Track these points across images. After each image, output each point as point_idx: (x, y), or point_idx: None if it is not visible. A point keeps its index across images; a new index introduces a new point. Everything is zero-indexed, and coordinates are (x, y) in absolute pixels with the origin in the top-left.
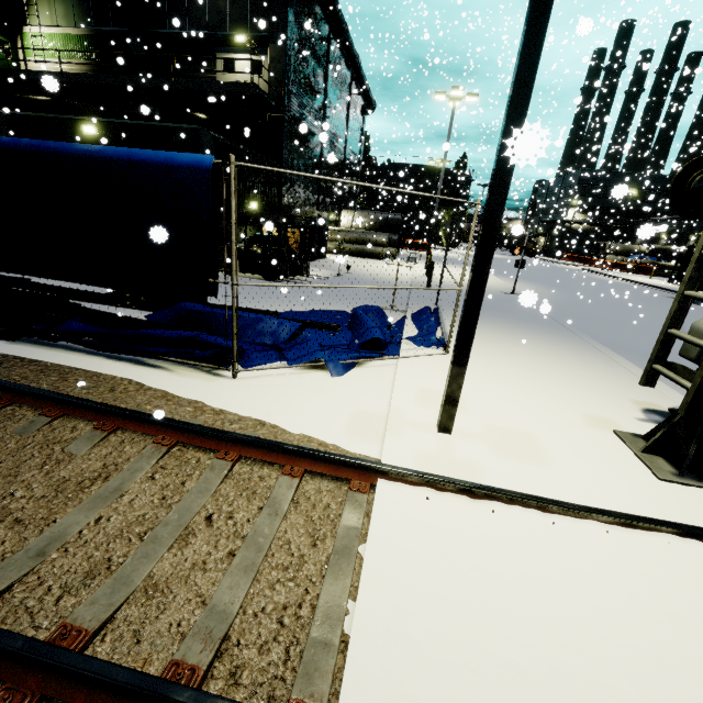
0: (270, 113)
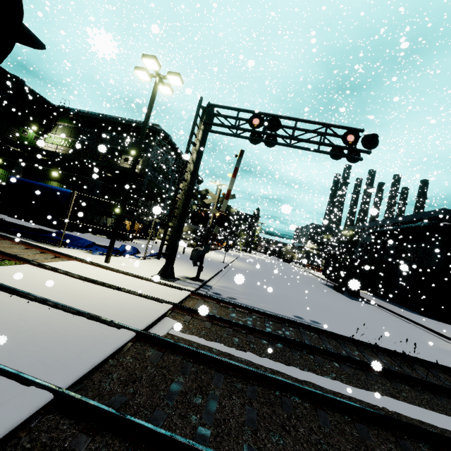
0: (138, 178)
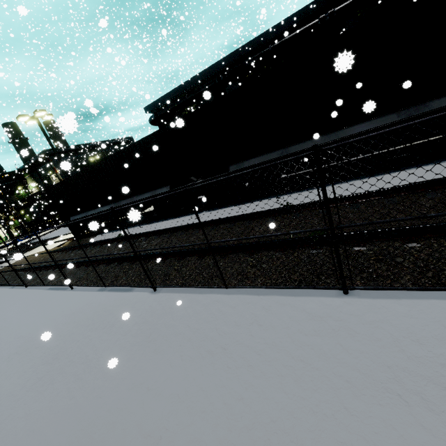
0: None
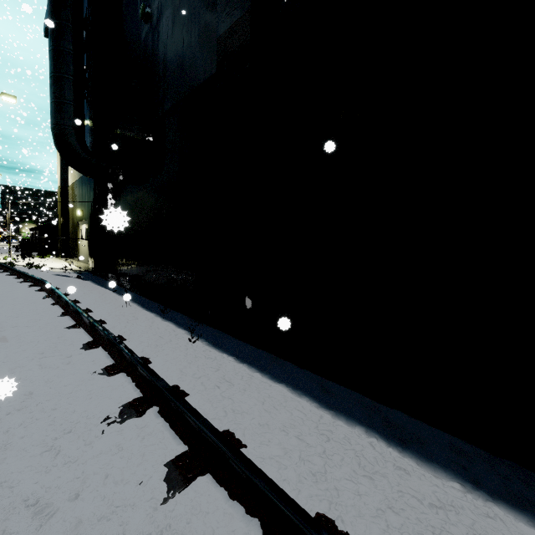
0: None
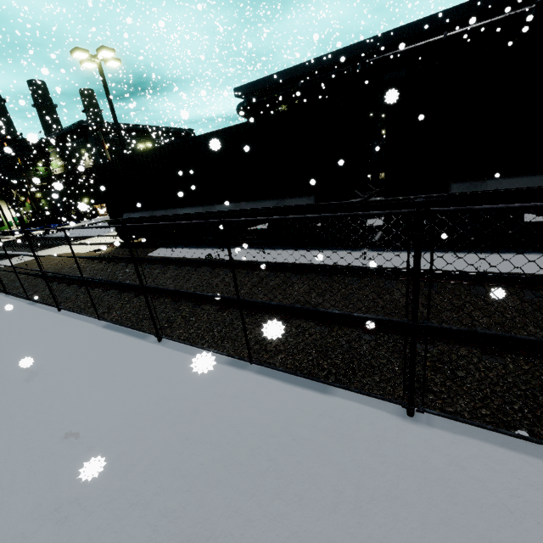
0: None
